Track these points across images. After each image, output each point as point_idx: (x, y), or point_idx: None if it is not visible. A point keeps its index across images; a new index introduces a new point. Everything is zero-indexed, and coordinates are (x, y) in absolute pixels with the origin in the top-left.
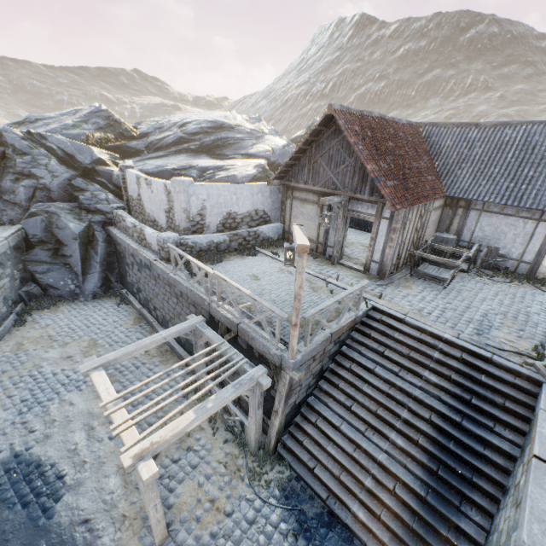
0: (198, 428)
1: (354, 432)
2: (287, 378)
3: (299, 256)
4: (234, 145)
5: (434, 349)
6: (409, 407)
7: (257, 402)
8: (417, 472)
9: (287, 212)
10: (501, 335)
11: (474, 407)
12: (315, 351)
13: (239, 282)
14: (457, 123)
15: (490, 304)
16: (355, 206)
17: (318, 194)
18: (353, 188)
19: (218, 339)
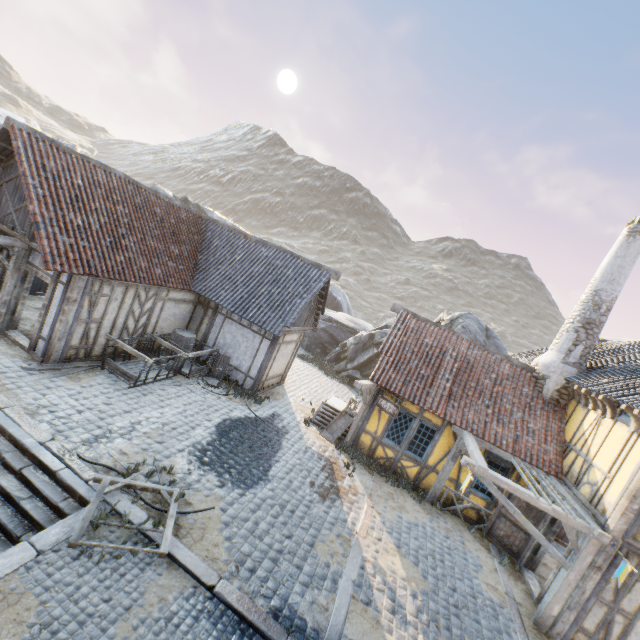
0: None
1: None
2: None
3: None
4: None
5: None
6: None
7: None
8: None
9: None
10: (122, 446)
11: None
12: None
13: None
14: (233, 228)
15: (166, 411)
16: (37, 259)
17: (2, 231)
18: (31, 234)
19: None
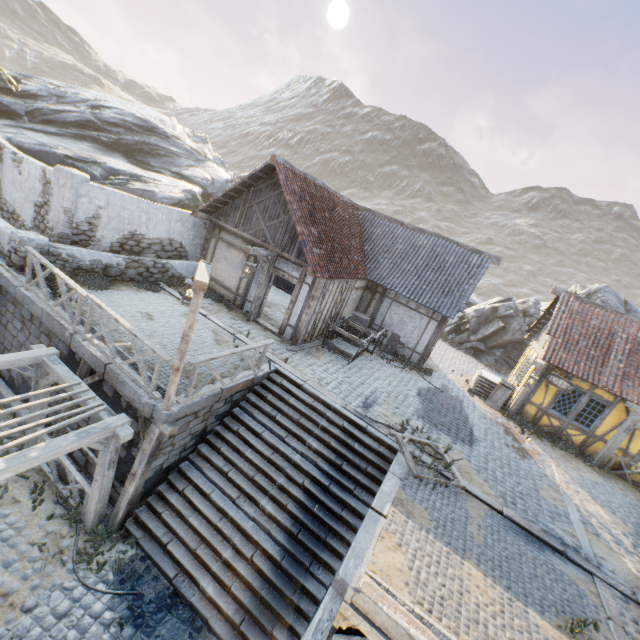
0: (10, 501)
1: (225, 500)
2: (156, 432)
3: (196, 293)
4: (165, 157)
5: (323, 417)
6: (287, 472)
7: (109, 459)
8: (279, 537)
9: (210, 252)
10: (380, 410)
11: (343, 472)
12: (198, 406)
13: (124, 318)
14: (389, 217)
15: (381, 383)
16: (282, 264)
17: (248, 242)
18: (283, 246)
19: (73, 378)
